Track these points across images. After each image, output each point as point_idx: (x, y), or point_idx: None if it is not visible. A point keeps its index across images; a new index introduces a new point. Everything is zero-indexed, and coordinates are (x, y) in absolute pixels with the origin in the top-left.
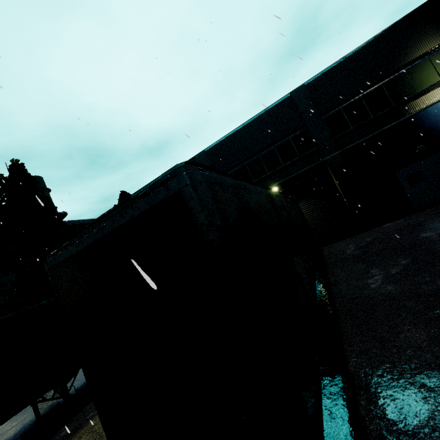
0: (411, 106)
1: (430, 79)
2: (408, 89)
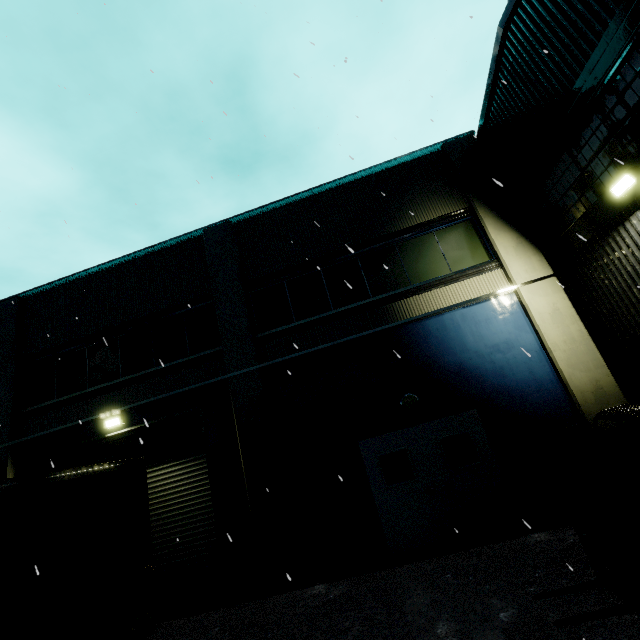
0: (399, 308)
1: (433, 267)
2: (399, 276)
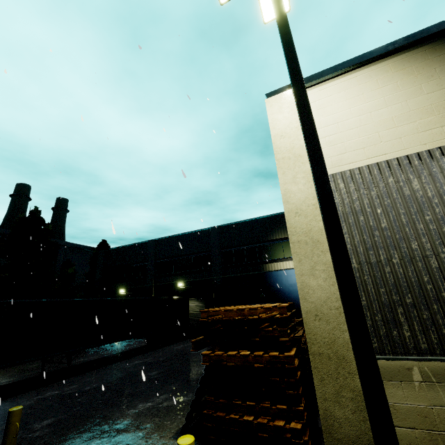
0: (265, 266)
1: (279, 254)
2: (268, 255)
